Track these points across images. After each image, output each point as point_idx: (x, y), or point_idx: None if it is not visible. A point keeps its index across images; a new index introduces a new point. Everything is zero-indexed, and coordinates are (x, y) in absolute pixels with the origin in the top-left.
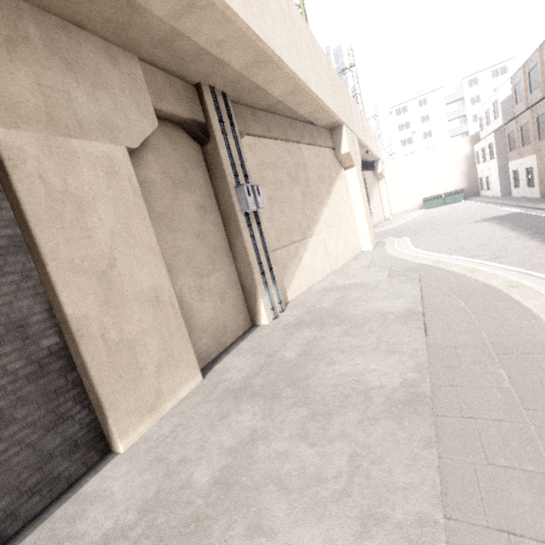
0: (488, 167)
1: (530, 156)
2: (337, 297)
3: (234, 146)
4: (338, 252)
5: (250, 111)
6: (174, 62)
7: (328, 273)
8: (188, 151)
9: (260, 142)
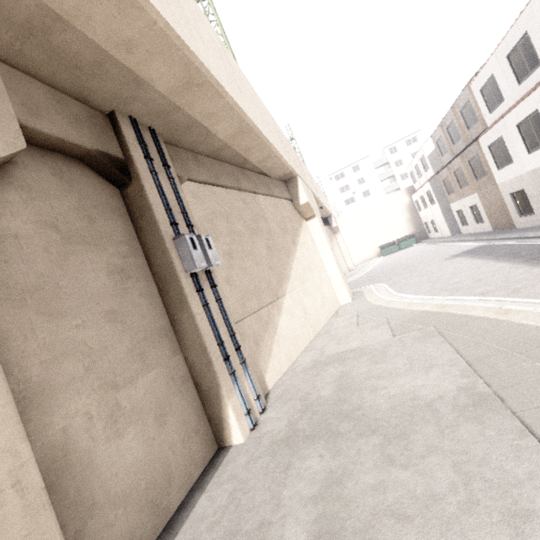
0: (431, 211)
1: (470, 195)
2: (337, 375)
3: (170, 190)
4: (317, 310)
5: (191, 156)
6: (63, 72)
7: (311, 338)
8: (97, 194)
9: (207, 190)
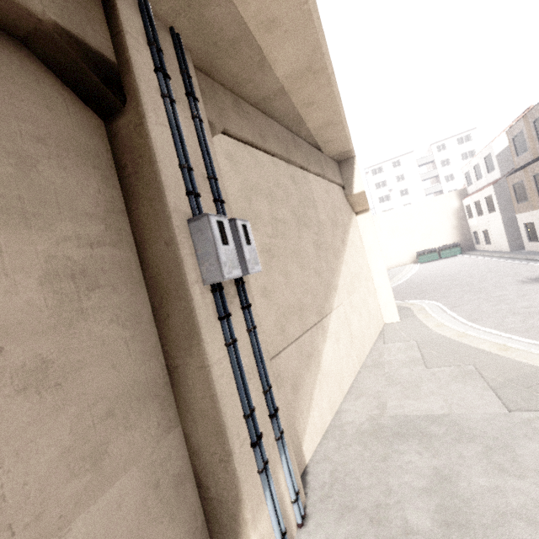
0: (486, 220)
1: None
2: (429, 476)
3: (194, 136)
4: (363, 331)
5: (231, 98)
6: None
7: (356, 371)
8: (53, 117)
9: (247, 152)
